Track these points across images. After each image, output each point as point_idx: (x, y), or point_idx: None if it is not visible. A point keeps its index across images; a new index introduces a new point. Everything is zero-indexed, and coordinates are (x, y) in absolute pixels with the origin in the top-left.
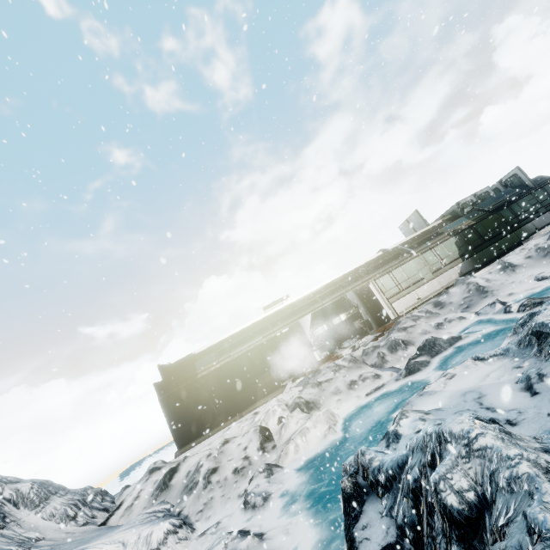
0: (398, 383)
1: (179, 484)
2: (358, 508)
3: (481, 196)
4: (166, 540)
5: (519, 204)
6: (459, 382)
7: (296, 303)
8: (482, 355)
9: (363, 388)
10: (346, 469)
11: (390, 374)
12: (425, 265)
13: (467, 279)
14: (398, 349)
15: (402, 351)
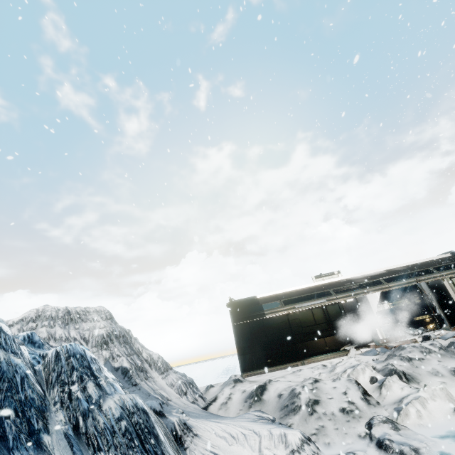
0: None
1: (272, 401)
2: None
3: None
4: (303, 446)
5: None
6: None
7: (354, 279)
8: None
9: None
10: None
11: None
12: None
13: None
14: None
15: None
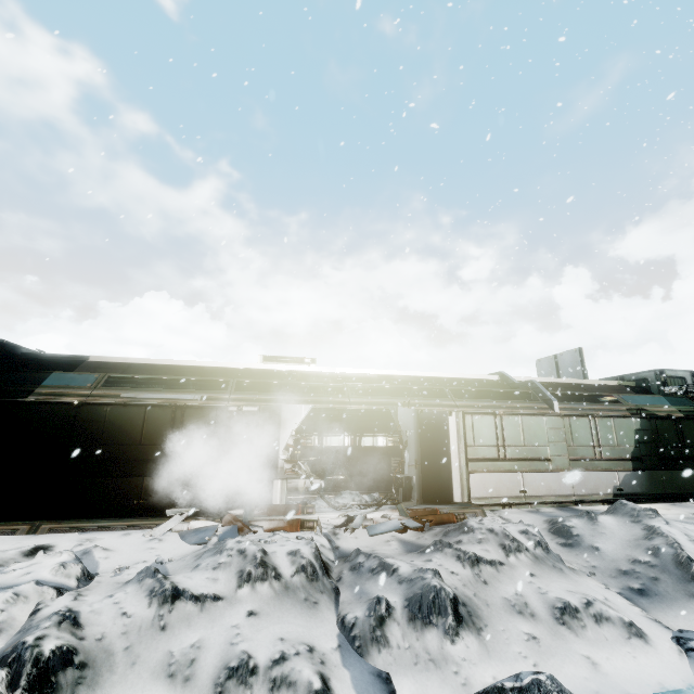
0: None
1: None
2: None
3: None
4: None
5: None
6: None
7: (310, 376)
8: None
9: None
10: None
11: None
12: (566, 440)
13: (649, 517)
14: (433, 621)
15: (440, 638)
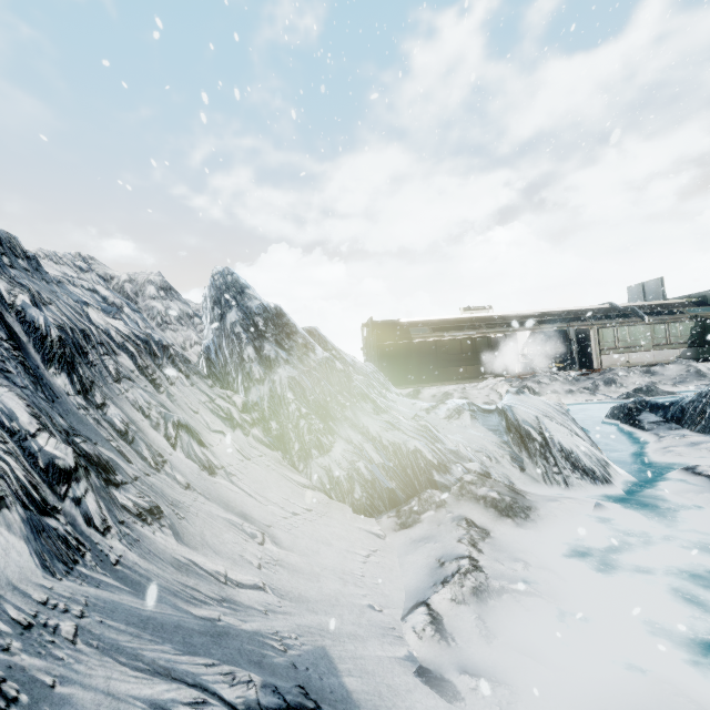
0: (614, 402)
1: (427, 399)
2: (638, 413)
3: None
4: None
5: None
6: None
7: (507, 317)
8: None
9: (579, 396)
10: (620, 406)
11: (605, 396)
12: (651, 336)
13: (689, 362)
14: (612, 385)
15: (615, 388)
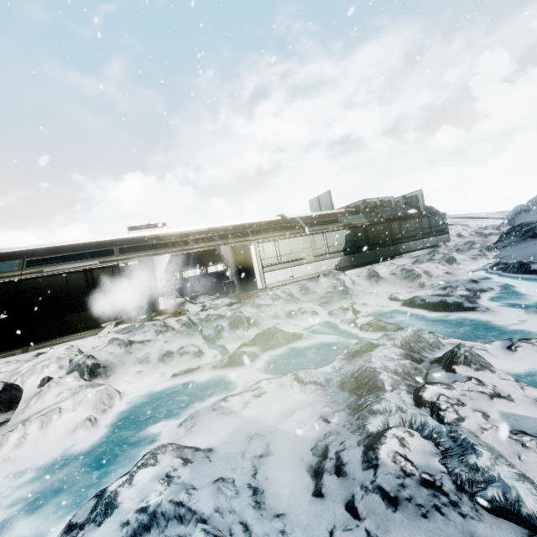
0: (213, 372)
1: None
2: None
3: (385, 202)
4: None
5: (408, 223)
6: (262, 407)
7: (165, 236)
8: (304, 376)
9: (176, 363)
10: None
11: (214, 355)
12: (311, 247)
13: (339, 275)
14: (240, 327)
15: (242, 331)
